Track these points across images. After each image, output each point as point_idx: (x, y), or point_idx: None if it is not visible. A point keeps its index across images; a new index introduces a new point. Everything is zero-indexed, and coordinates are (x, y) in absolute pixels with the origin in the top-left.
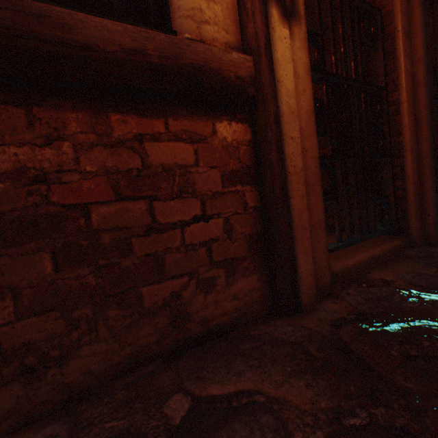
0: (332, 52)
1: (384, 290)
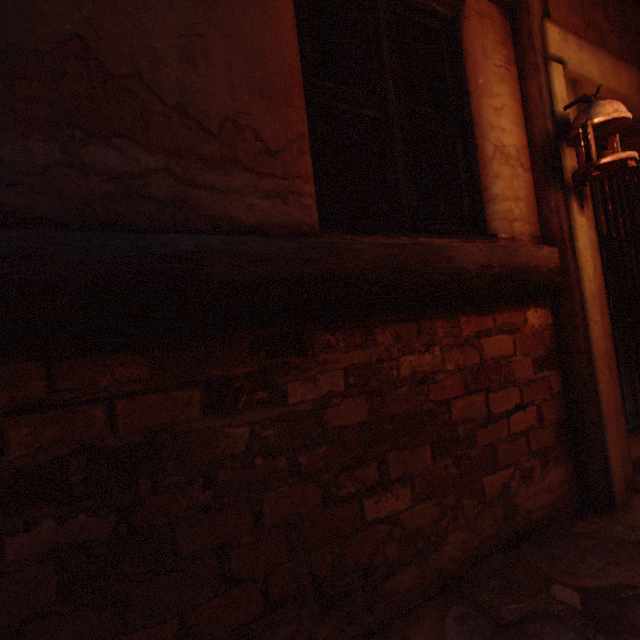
0: (602, 212)
1: None
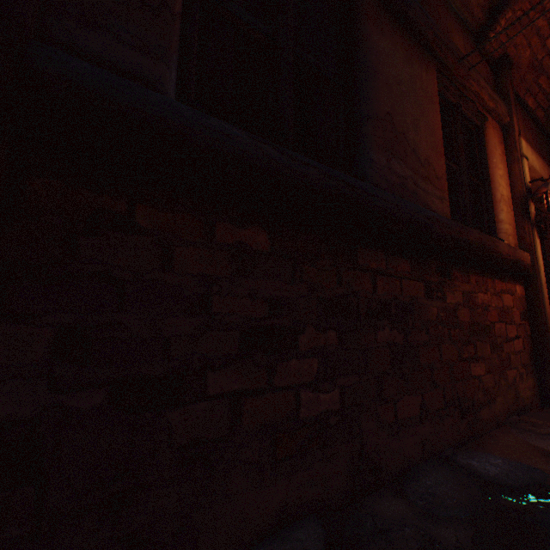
0: None
1: None
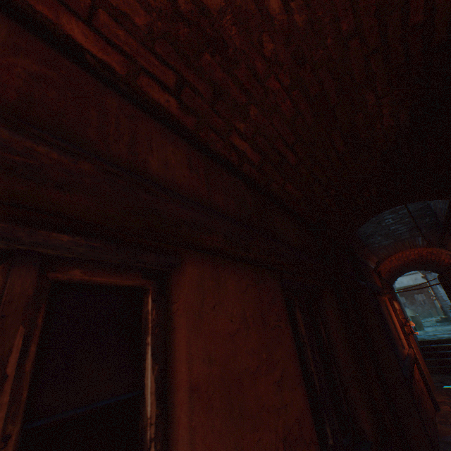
0: None
1: (447, 402)
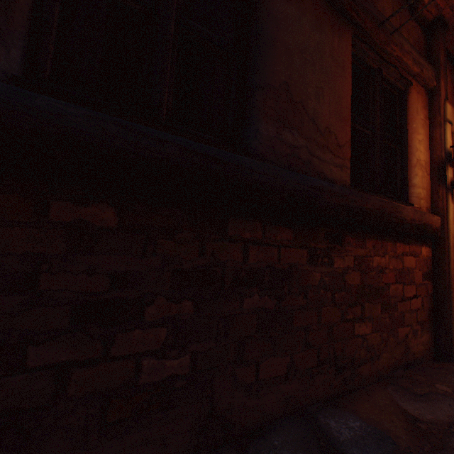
0: None
1: None
